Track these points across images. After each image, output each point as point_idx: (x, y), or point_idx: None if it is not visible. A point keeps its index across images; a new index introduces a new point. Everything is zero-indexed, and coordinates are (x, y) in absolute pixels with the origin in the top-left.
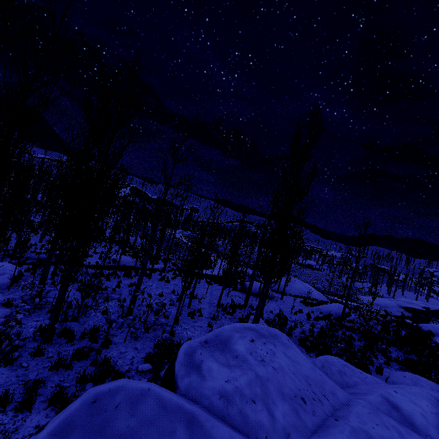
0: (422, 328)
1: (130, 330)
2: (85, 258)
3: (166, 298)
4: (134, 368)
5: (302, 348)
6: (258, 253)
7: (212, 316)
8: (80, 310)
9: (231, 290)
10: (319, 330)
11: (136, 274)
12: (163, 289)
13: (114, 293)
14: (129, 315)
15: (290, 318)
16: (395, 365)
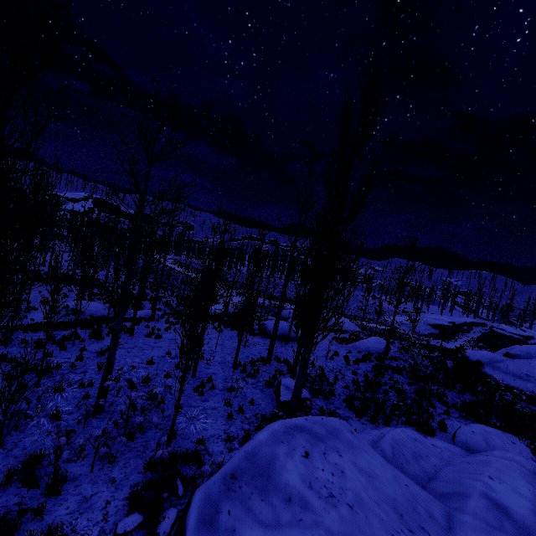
0: (471, 358)
1: (99, 453)
2: (25, 313)
3: (158, 367)
4: (109, 527)
5: (351, 412)
6: (283, 288)
7: (228, 385)
8: (3, 427)
9: (247, 335)
10: (363, 380)
11: (109, 331)
12: (153, 350)
13: (73, 371)
14: (99, 412)
15: (327, 367)
16: (454, 413)
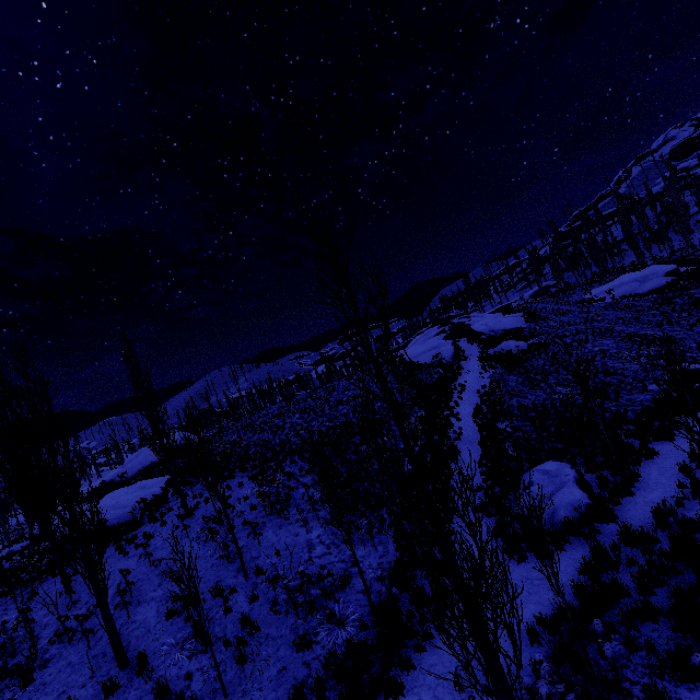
0: (109, 481)
1: None
2: None
3: None
4: None
5: None
6: None
7: None
8: None
9: None
10: None
11: None
12: None
13: None
14: None
15: None
16: None
